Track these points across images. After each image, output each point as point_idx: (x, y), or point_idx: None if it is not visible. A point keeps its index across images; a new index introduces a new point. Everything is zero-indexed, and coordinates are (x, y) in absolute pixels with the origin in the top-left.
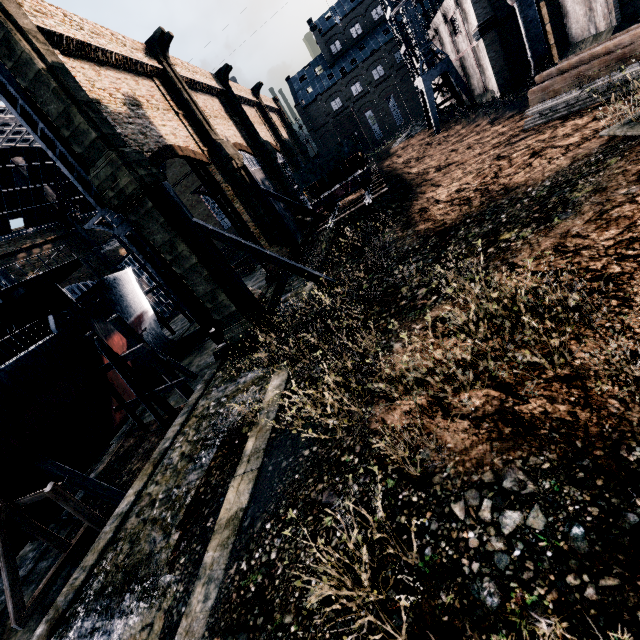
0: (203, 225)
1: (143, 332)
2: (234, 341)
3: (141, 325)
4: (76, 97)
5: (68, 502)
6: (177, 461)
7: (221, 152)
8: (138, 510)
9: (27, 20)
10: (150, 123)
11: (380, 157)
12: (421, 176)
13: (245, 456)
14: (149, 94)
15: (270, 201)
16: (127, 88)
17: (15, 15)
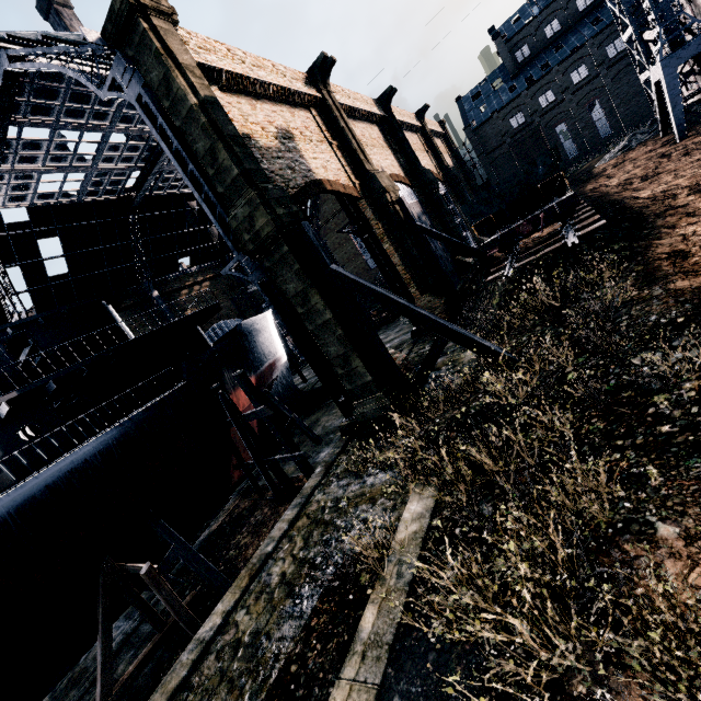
0: (342, 273)
1: (273, 381)
2: (365, 418)
3: (272, 373)
4: (223, 131)
5: (161, 590)
6: (275, 584)
7: (374, 184)
8: (220, 646)
9: (187, 56)
10: (300, 156)
11: (577, 180)
12: (661, 201)
13: (359, 641)
14: (304, 126)
15: (426, 240)
16: (281, 121)
17: (176, 52)
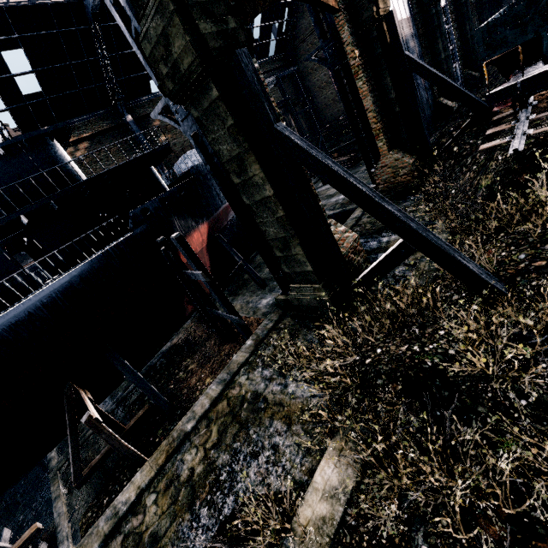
0: (289, 138)
1: (229, 222)
2: (300, 303)
3: (228, 215)
4: None
5: (100, 434)
6: (183, 481)
7: None
8: (127, 530)
9: None
10: None
11: None
12: None
13: None
14: None
15: (411, 78)
16: None
17: None
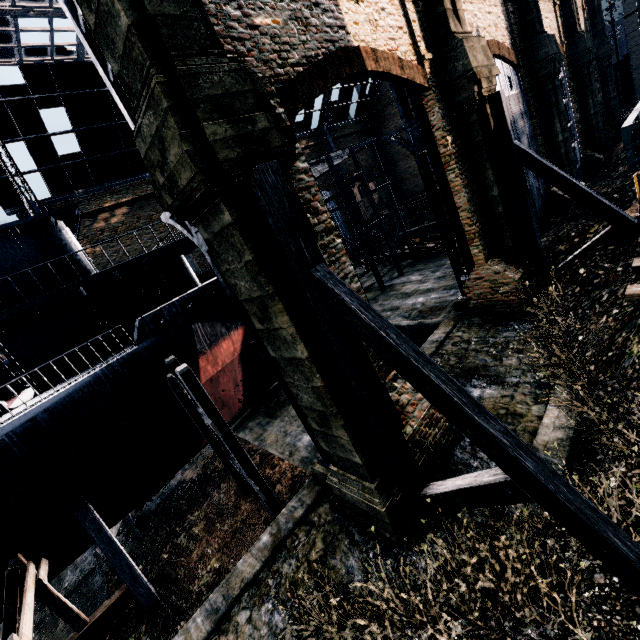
0: (332, 291)
1: None
2: (343, 496)
3: None
4: None
5: None
6: None
7: (457, 62)
8: None
9: None
10: None
11: None
12: None
13: None
14: None
15: (521, 174)
16: None
17: None
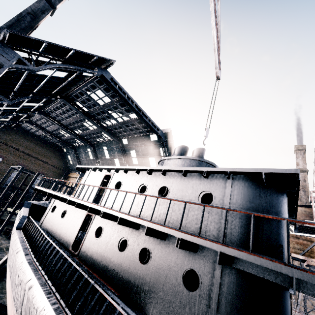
0: None
1: None
2: None
3: None
4: None
5: None
6: None
7: None
8: None
9: None
10: None
11: None
12: None
13: None
14: None
15: None
16: None
17: None
